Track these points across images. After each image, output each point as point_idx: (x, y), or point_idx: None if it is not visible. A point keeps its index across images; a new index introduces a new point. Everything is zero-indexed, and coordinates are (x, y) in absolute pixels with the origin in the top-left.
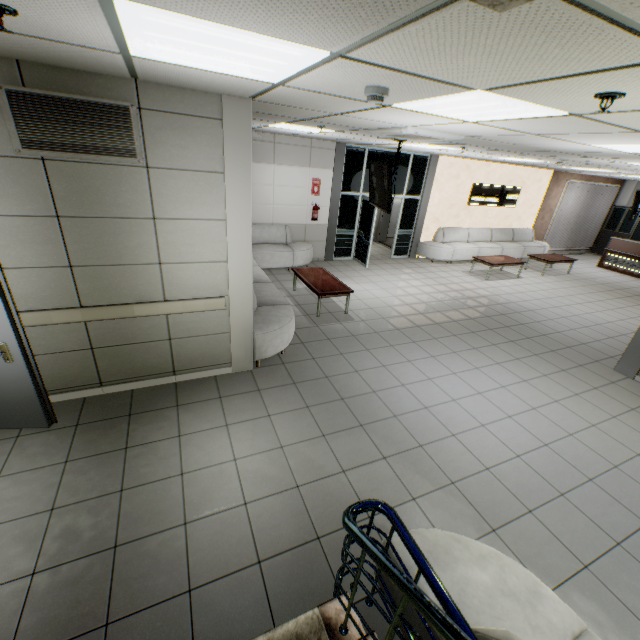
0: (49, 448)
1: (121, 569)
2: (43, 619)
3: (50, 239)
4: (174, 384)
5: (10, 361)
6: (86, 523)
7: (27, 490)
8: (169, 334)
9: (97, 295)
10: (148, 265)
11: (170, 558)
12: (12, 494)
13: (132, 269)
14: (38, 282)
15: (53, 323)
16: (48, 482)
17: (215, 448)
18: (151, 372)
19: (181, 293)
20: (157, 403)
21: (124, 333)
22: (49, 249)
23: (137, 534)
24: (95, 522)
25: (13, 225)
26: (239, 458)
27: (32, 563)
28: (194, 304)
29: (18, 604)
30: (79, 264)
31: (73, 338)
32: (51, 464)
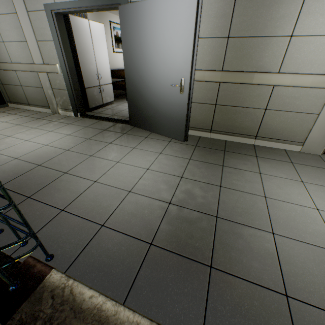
0: (182, 150)
1: (220, 234)
2: (171, 231)
3: (224, 14)
4: (252, 145)
5: (182, 92)
6: (198, 193)
7: (171, 163)
8: (266, 105)
9: (234, 63)
10: (280, 38)
11: (261, 252)
12: (164, 162)
13: (266, 41)
14: (206, 50)
15: (203, 80)
16: (180, 164)
17: (293, 192)
18: (241, 132)
19: (294, 68)
20: (241, 151)
21: (237, 97)
22: (221, 22)
23: (231, 218)
24: (203, 195)
25: (209, 3)
26: (321, 210)
27: (169, 197)
28: (302, 79)
29: (160, 214)
30: (233, 36)
31: (208, 95)
32: (182, 157)
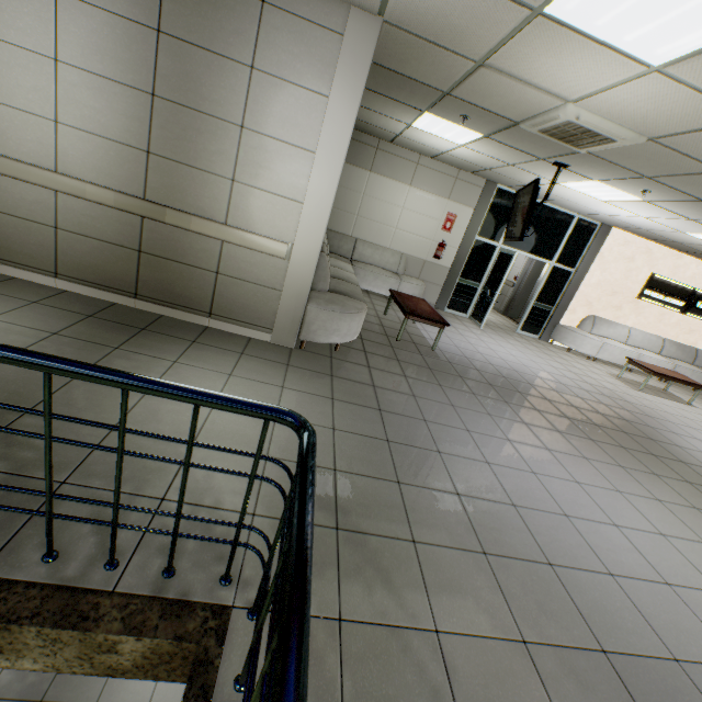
0: None
1: None
2: None
3: None
4: None
5: None
6: None
7: None
8: None
9: None
10: None
11: None
12: None
13: None
14: None
15: None
16: None
17: None
18: None
19: None
20: None
21: None
22: None
23: (60, 696)
24: None
25: None
26: None
27: None
28: None
29: None
30: None
31: None
32: None
